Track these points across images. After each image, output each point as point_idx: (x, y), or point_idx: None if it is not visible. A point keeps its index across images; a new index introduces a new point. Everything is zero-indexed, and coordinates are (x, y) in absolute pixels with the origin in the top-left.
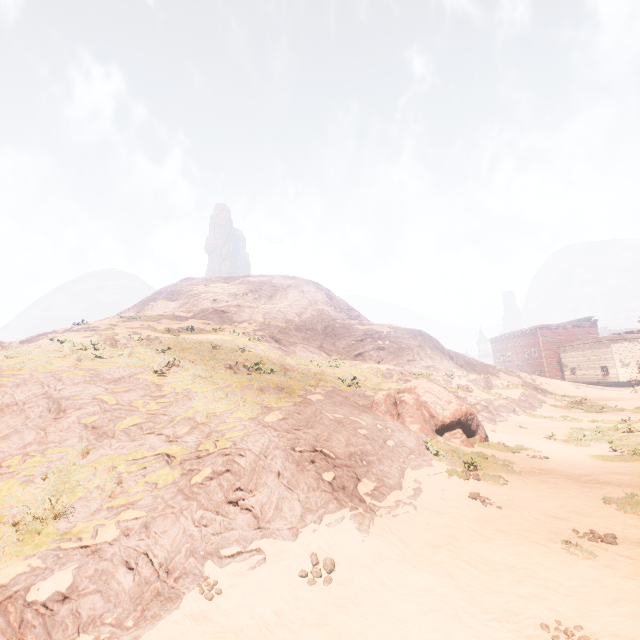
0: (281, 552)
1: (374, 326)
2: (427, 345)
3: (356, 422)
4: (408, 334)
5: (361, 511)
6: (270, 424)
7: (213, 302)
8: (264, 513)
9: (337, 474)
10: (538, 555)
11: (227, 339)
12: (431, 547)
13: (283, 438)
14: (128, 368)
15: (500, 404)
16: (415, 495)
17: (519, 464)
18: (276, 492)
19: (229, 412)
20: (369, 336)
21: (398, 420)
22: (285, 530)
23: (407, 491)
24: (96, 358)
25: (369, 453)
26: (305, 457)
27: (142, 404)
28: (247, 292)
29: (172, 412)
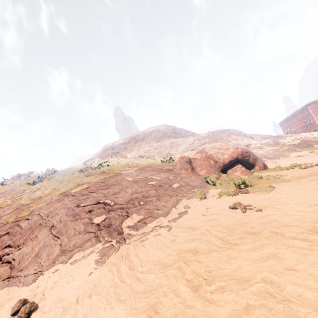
0: (8, 300)
1: (201, 135)
2: (232, 134)
3: (151, 178)
4: (219, 132)
5: (113, 243)
6: (72, 193)
7: (112, 149)
8: (21, 263)
9: (108, 216)
10: (291, 256)
11: (100, 160)
12: (159, 268)
13: (75, 200)
14: (15, 186)
15: (284, 149)
16: (177, 218)
17: (291, 174)
18: (42, 242)
19: (51, 193)
20: (196, 140)
21: (192, 171)
22: (31, 275)
23: (171, 216)
24: (1, 186)
25: (150, 195)
26: (85, 209)
27: (1, 203)
28: (130, 140)
29: (16, 203)
